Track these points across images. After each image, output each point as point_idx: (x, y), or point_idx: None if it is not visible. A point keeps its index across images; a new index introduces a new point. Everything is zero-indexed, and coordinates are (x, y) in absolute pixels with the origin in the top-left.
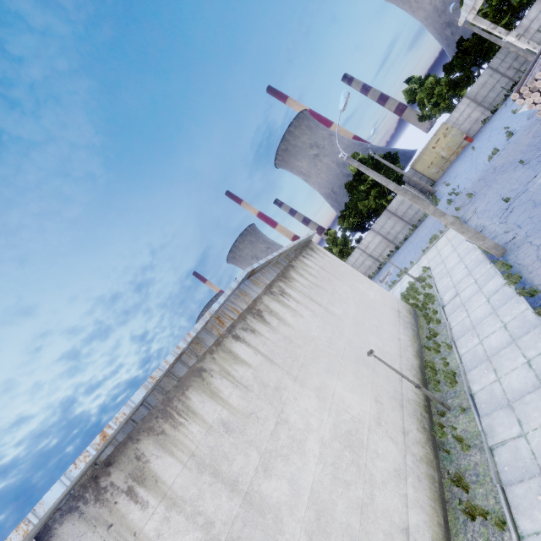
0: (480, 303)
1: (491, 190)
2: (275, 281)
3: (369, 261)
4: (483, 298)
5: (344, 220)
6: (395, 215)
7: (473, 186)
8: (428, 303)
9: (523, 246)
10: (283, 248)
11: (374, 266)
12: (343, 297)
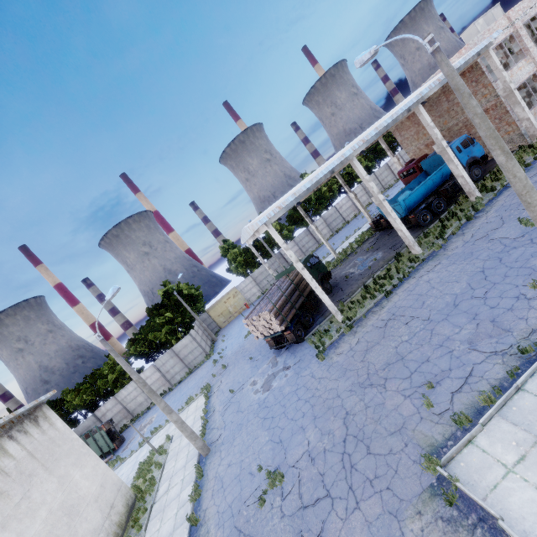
0: (172, 513)
1: (233, 371)
2: None
3: (142, 397)
4: (176, 508)
5: (133, 345)
6: (178, 355)
7: (230, 356)
8: (148, 491)
9: (217, 453)
10: None
11: (146, 403)
12: (35, 505)
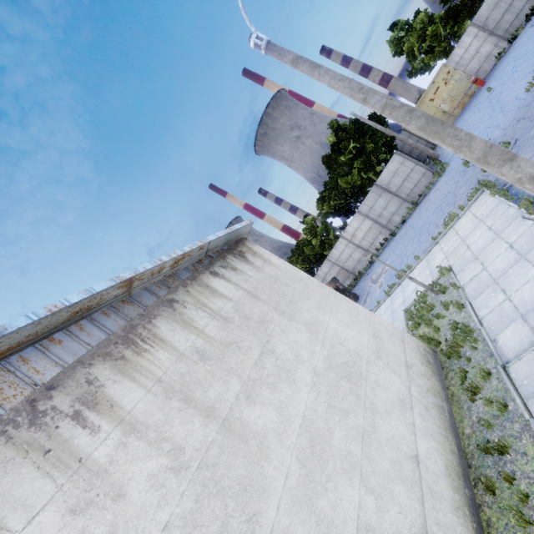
0: None
1: None
2: (83, 365)
3: (358, 253)
4: None
5: (323, 203)
6: (387, 190)
7: (507, 132)
8: (461, 344)
9: None
10: (141, 267)
11: (365, 259)
12: (286, 364)
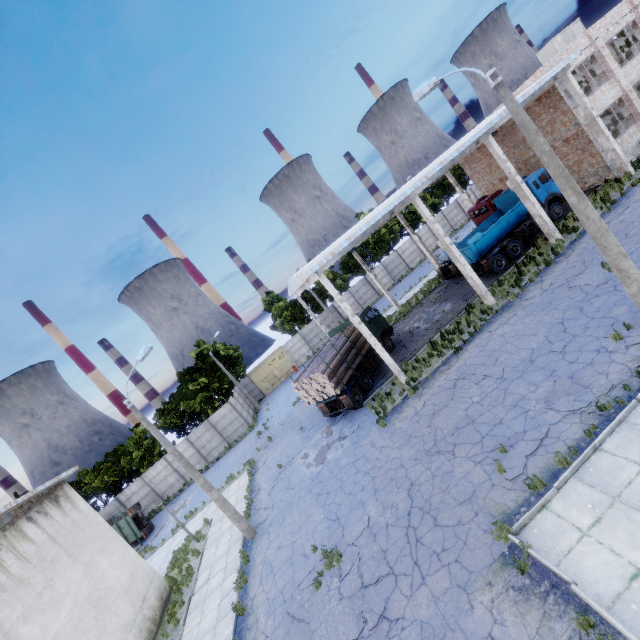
0: (215, 604)
1: (281, 444)
2: None
3: (174, 477)
4: (219, 598)
5: (162, 416)
6: (215, 427)
7: (277, 427)
8: (185, 582)
9: (265, 536)
10: None
11: (178, 485)
12: (59, 596)
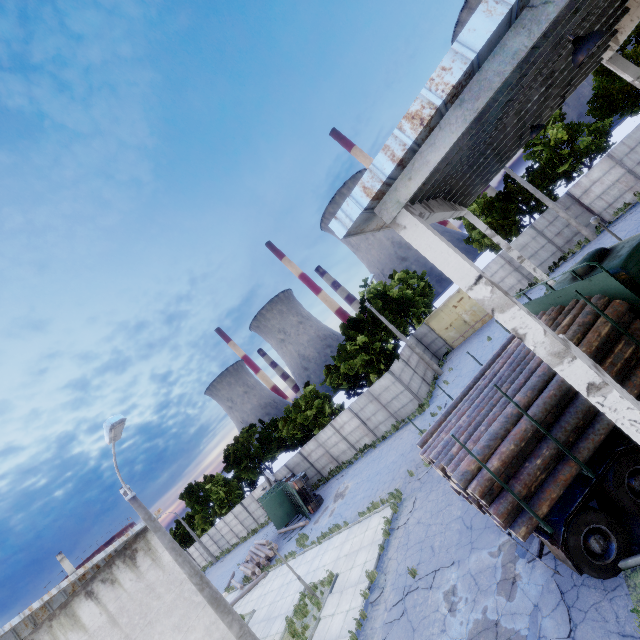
0: None
1: (435, 493)
2: None
3: (344, 445)
4: None
5: (328, 374)
6: (378, 400)
7: None
8: None
9: None
10: (8, 624)
11: (350, 452)
12: None
